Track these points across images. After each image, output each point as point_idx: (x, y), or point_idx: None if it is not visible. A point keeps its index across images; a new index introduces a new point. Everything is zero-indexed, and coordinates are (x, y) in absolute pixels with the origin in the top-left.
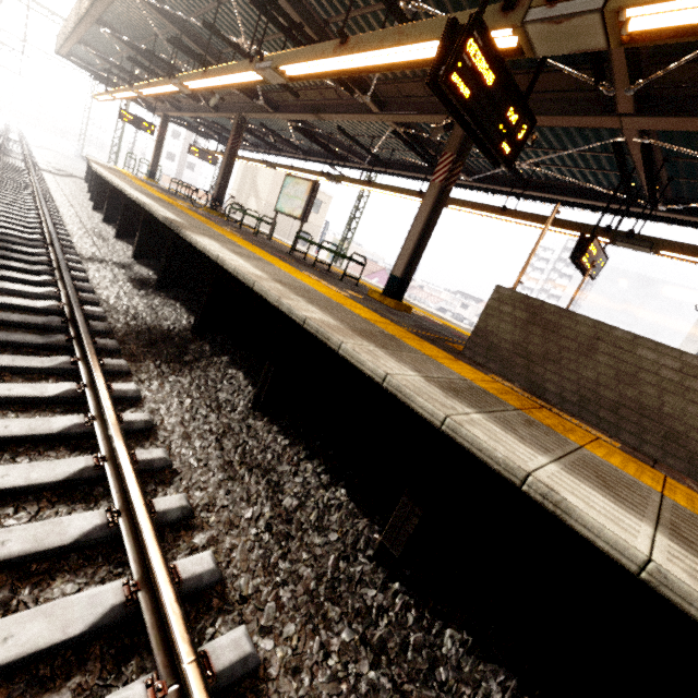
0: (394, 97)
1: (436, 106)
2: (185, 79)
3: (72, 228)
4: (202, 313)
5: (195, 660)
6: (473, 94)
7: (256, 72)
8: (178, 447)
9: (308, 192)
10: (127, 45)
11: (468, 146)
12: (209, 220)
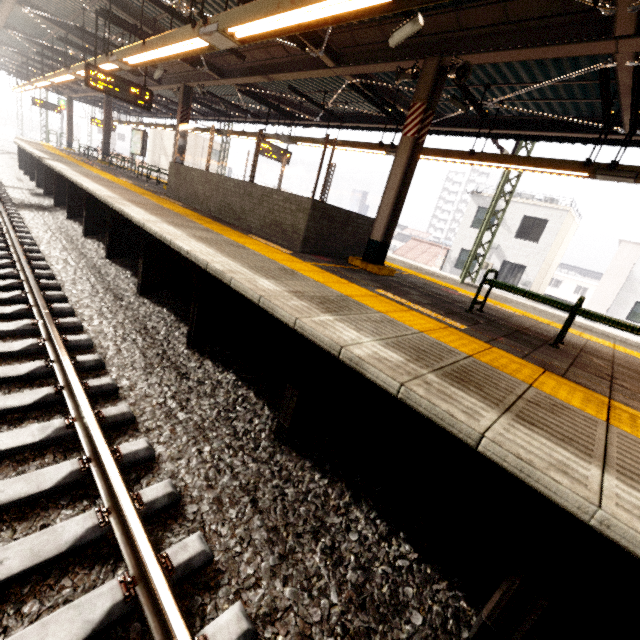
0: (161, 76)
1: (177, 79)
2: (49, 78)
3: (2, 176)
4: (55, 194)
5: (9, 222)
6: (106, 87)
7: (70, 75)
8: (28, 220)
9: (141, 138)
10: (19, 54)
11: (191, 100)
12: (85, 163)
